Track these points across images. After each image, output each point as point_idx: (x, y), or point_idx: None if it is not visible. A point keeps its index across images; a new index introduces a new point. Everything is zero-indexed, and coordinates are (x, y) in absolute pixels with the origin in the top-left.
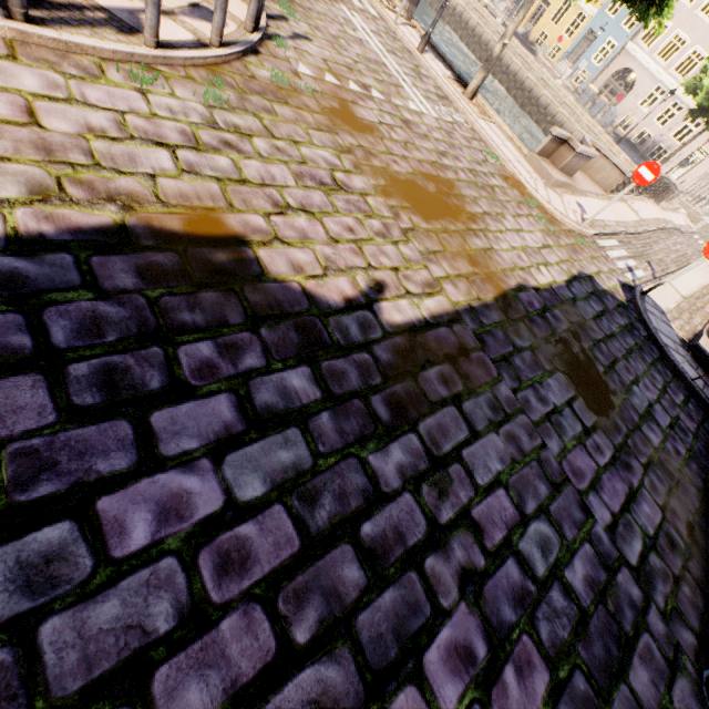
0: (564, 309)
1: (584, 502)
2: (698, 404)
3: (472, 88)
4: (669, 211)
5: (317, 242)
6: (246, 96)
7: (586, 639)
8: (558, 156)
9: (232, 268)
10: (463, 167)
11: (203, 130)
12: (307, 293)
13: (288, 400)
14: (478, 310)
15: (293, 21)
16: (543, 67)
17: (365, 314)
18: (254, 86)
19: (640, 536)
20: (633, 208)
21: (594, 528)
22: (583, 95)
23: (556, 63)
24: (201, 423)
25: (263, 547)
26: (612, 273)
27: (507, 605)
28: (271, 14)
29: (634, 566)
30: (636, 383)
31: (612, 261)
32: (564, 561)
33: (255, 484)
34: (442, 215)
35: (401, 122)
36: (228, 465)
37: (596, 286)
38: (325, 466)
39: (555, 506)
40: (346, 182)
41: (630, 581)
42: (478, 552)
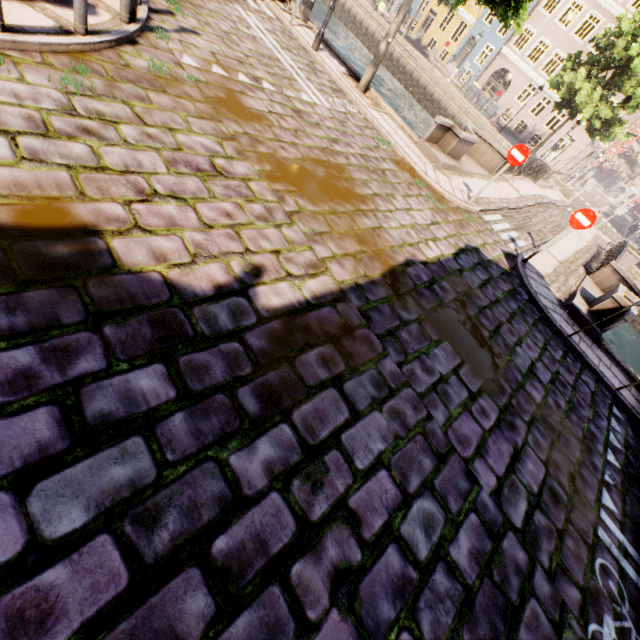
0: (451, 280)
1: (469, 470)
2: (575, 358)
3: (364, 82)
4: (546, 188)
5: (187, 228)
6: (116, 84)
7: (471, 620)
8: (445, 142)
9: (74, 261)
10: (355, 153)
11: (56, 116)
12: (169, 282)
13: (132, 405)
14: (364, 287)
15: (180, 16)
16: (434, 67)
17: (237, 300)
18: (127, 75)
19: (525, 496)
20: (514, 187)
21: (479, 496)
22: (469, 92)
23: (446, 65)
24: (3, 448)
25: (74, 595)
26: (496, 244)
27: (386, 601)
28: (156, 9)
29: (519, 528)
30: (519, 344)
31: (496, 234)
32: (449, 537)
33: (73, 514)
34: (331, 197)
35: (292, 111)
36: (37, 496)
37: (482, 257)
38: (172, 477)
39: (440, 479)
40: (227, 168)
41: (516, 545)
42: (354, 545)
